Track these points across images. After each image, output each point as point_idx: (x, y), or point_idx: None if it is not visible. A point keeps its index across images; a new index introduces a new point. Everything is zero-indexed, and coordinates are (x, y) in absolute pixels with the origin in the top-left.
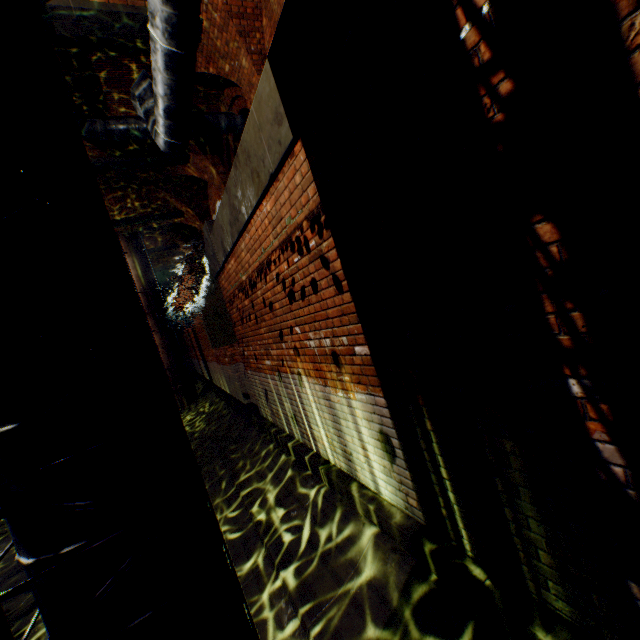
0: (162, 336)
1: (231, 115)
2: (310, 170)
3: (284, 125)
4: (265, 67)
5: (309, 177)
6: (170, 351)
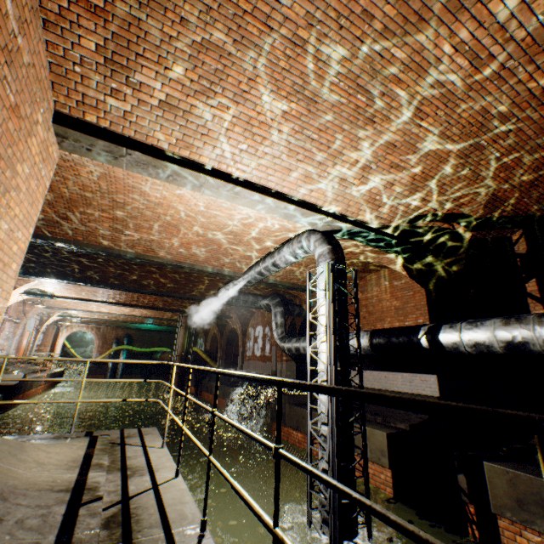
0: (177, 393)
1: (302, 309)
2: (392, 483)
3: (385, 458)
4: (383, 432)
5: (390, 484)
6: (177, 407)
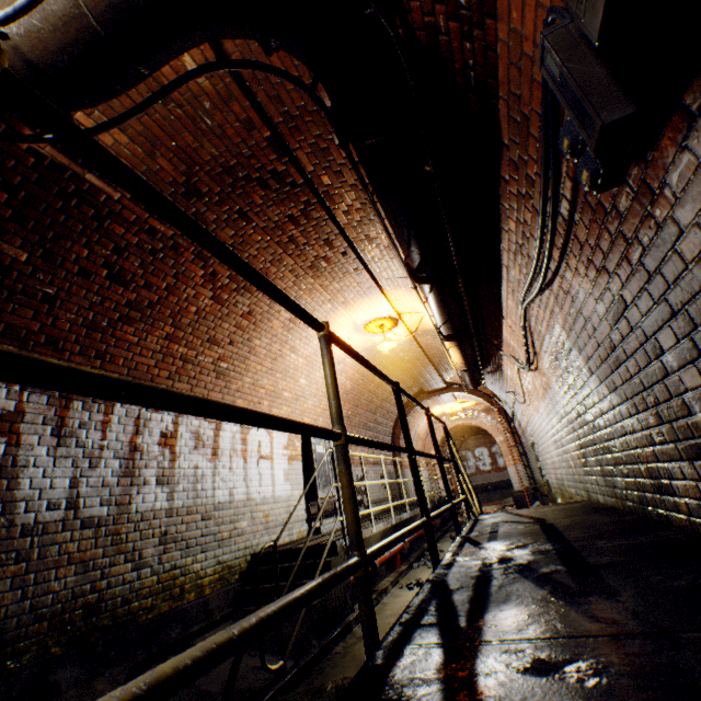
0: None
1: None
2: None
3: None
4: None
5: None
6: None
